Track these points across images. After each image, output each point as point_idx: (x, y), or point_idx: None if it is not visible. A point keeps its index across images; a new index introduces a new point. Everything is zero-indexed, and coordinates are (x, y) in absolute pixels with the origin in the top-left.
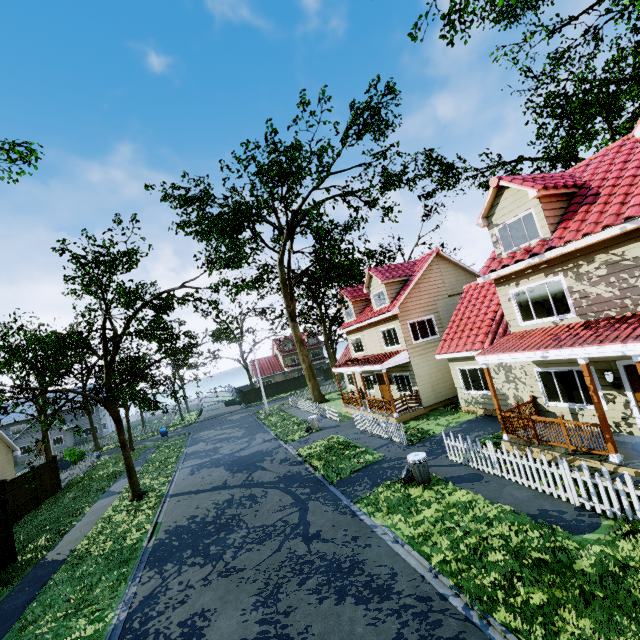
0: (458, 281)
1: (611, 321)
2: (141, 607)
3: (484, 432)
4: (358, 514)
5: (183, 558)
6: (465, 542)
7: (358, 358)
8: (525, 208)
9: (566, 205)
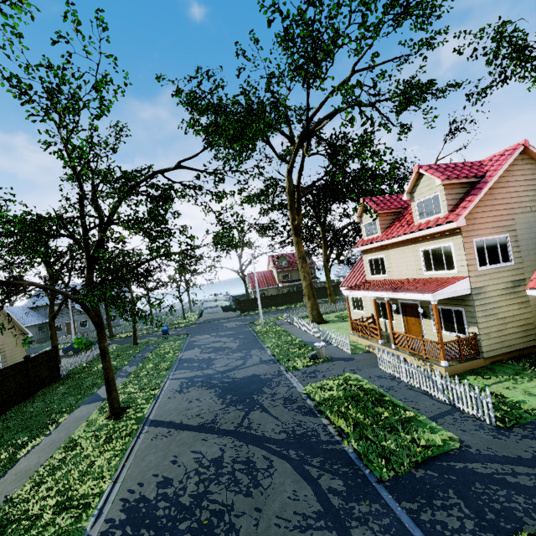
0: None
1: None
2: None
3: None
4: None
5: None
6: None
7: (378, 281)
8: None
9: None
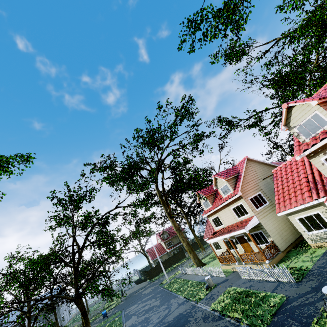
0: (264, 170)
1: None
2: None
3: None
4: None
5: None
6: None
7: (221, 230)
8: (311, 112)
9: None
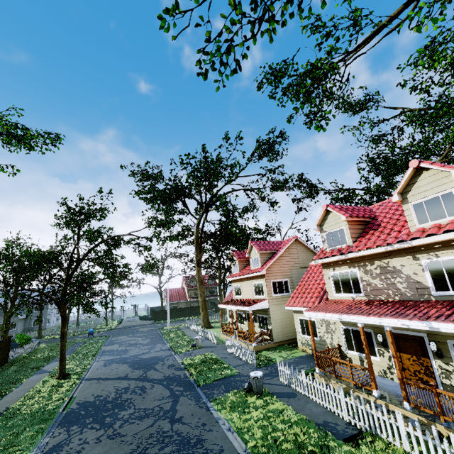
0: (308, 259)
1: (380, 302)
2: (50, 452)
3: (307, 365)
4: (210, 409)
5: (86, 423)
6: (272, 435)
7: (237, 300)
8: (340, 225)
9: (364, 227)
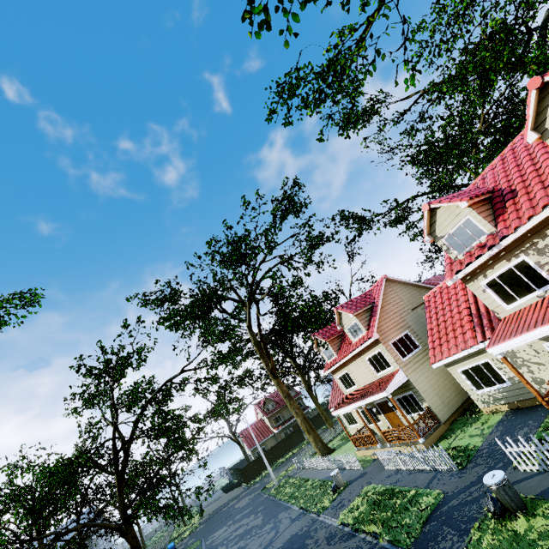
0: (412, 296)
1: None
2: None
3: (528, 427)
4: None
5: None
6: None
7: (353, 393)
8: (461, 217)
9: (490, 206)
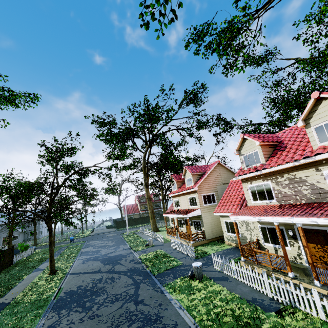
0: (228, 177)
1: (290, 205)
2: None
3: (234, 255)
4: (164, 292)
5: (71, 307)
6: (213, 311)
7: (176, 210)
8: (254, 149)
9: (273, 149)
